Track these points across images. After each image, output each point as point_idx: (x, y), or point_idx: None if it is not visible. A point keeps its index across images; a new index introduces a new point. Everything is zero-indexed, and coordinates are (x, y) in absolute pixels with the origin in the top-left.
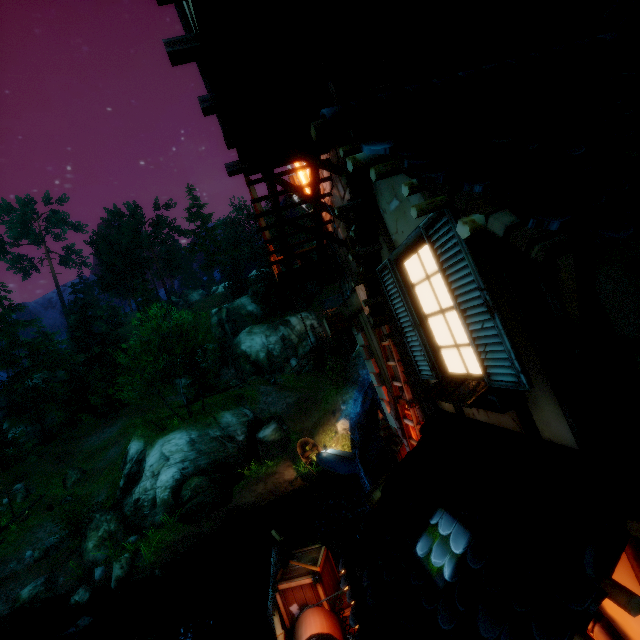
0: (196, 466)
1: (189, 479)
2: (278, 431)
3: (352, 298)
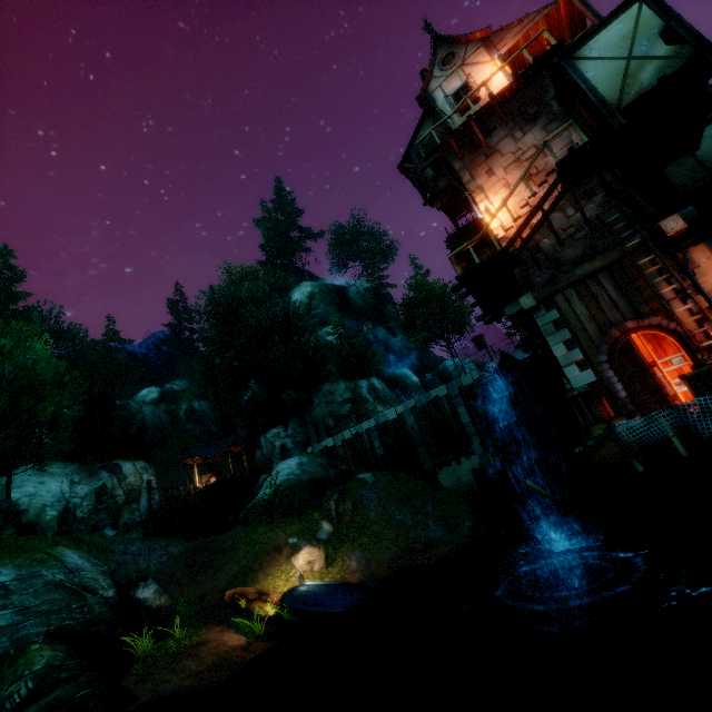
0: (16, 638)
1: (20, 654)
2: (165, 594)
3: (577, 270)
